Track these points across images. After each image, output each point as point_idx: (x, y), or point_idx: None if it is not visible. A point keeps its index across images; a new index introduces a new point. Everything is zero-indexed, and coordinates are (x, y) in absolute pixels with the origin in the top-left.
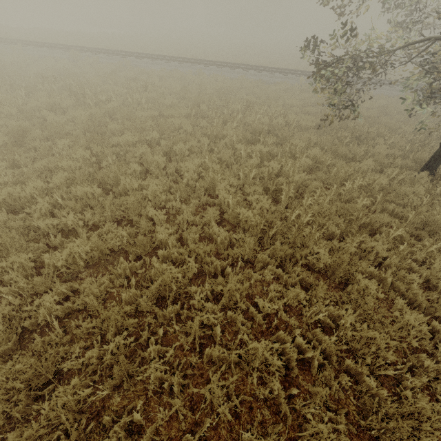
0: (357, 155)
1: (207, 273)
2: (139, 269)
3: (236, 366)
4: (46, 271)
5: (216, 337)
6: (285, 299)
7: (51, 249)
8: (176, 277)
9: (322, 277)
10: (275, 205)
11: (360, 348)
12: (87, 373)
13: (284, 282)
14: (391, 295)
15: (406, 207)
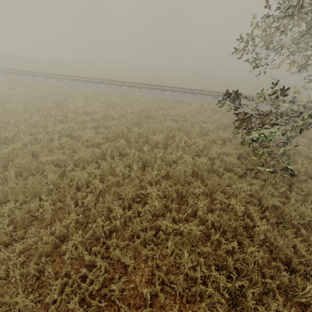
0: (306, 216)
1: None
2: None
3: None
4: None
5: None
6: None
7: None
8: None
9: None
10: None
11: None
12: None
13: None
14: None
15: None
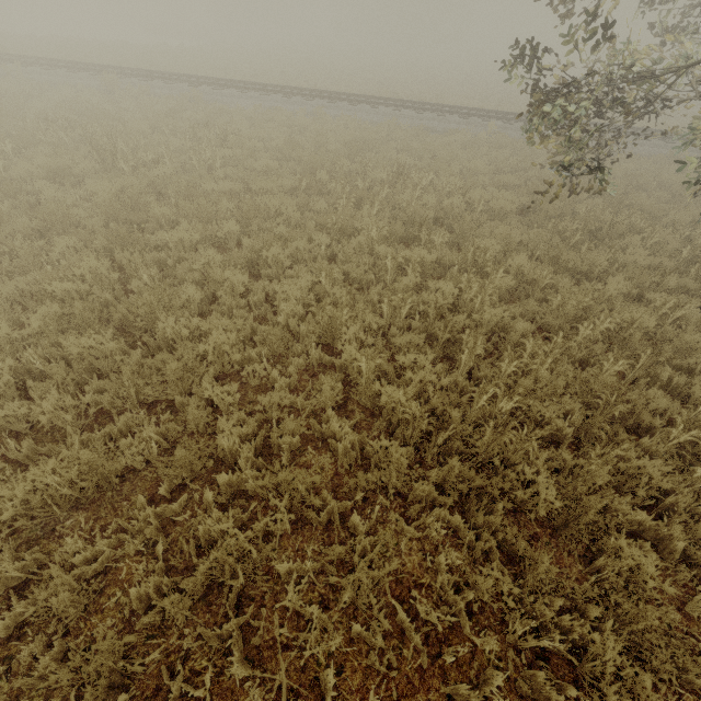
0: (596, 267)
1: (313, 522)
2: (180, 511)
3: None
4: None
5: (325, 690)
6: (471, 594)
7: (10, 467)
8: (245, 548)
9: (542, 528)
10: (447, 368)
11: None
12: None
13: (467, 542)
14: (681, 576)
15: (698, 377)
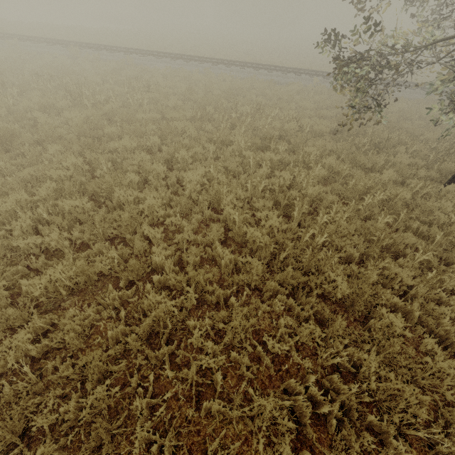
0: (377, 164)
1: (208, 303)
2: (131, 296)
3: (239, 420)
4: (23, 300)
5: (217, 384)
6: (297, 337)
7: (32, 272)
8: (171, 311)
9: (339, 307)
10: (286, 221)
11: (384, 399)
12: (63, 430)
13: (296, 313)
14: (418, 331)
15: (433, 226)
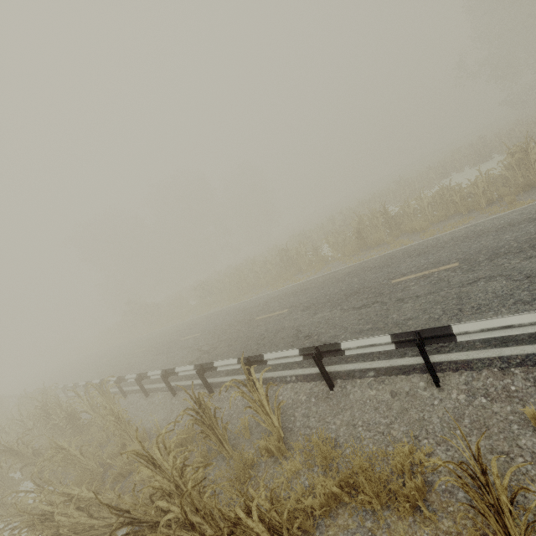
0: None
1: None
2: None
3: None
4: None
5: None
6: None
7: None
8: None
9: None
10: None
11: None
12: None
13: None
14: None
15: None
